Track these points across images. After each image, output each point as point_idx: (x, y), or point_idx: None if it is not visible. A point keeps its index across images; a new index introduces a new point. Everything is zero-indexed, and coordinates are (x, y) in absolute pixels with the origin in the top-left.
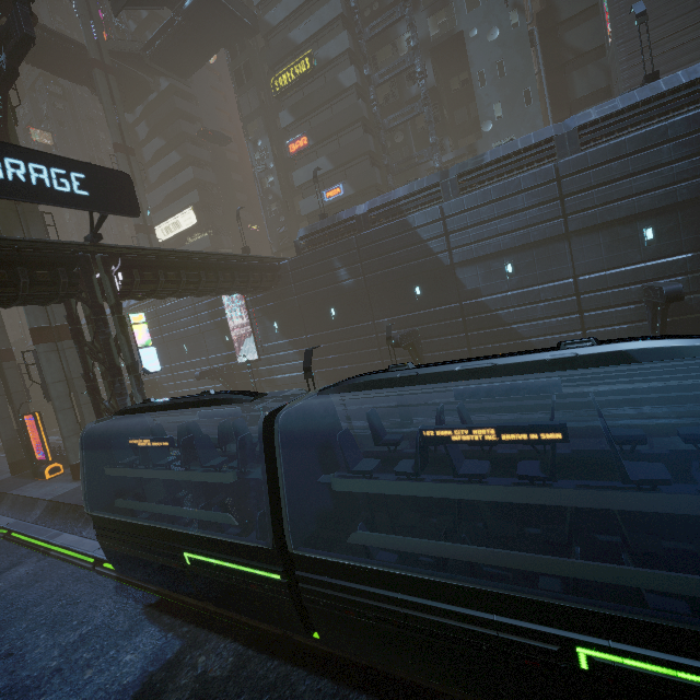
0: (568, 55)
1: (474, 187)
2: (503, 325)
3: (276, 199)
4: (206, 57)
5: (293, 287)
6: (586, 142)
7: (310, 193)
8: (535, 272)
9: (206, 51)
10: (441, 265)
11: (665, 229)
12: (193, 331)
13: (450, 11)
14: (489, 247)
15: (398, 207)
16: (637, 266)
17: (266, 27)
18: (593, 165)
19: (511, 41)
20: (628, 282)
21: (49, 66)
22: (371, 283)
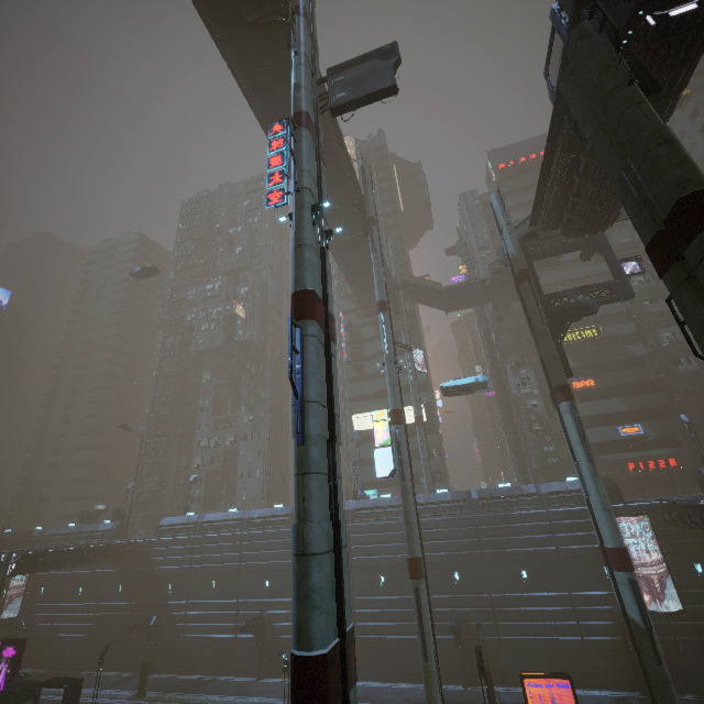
0: None
1: None
2: None
3: (539, 419)
4: (479, 304)
5: None
6: None
7: (595, 423)
8: None
9: (483, 301)
10: None
11: None
12: (544, 554)
13: None
14: None
15: None
16: None
17: None
18: None
19: None
20: None
21: (357, 278)
22: None
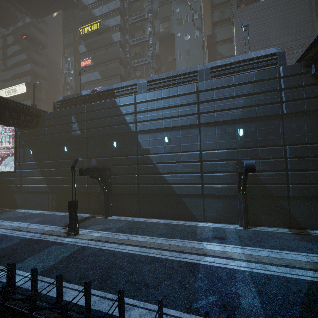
0: (218, 56)
1: (154, 89)
2: (159, 173)
3: (71, 88)
4: (49, 10)
5: (46, 129)
6: (214, 76)
7: (87, 88)
8: (180, 144)
9: (49, 7)
10: (129, 130)
11: (249, 131)
12: None
13: (170, 23)
14: (157, 124)
15: (114, 93)
16: (233, 149)
17: (82, 5)
18: (215, 88)
19: (194, 42)
20: (228, 159)
21: None
22: (89, 135)
